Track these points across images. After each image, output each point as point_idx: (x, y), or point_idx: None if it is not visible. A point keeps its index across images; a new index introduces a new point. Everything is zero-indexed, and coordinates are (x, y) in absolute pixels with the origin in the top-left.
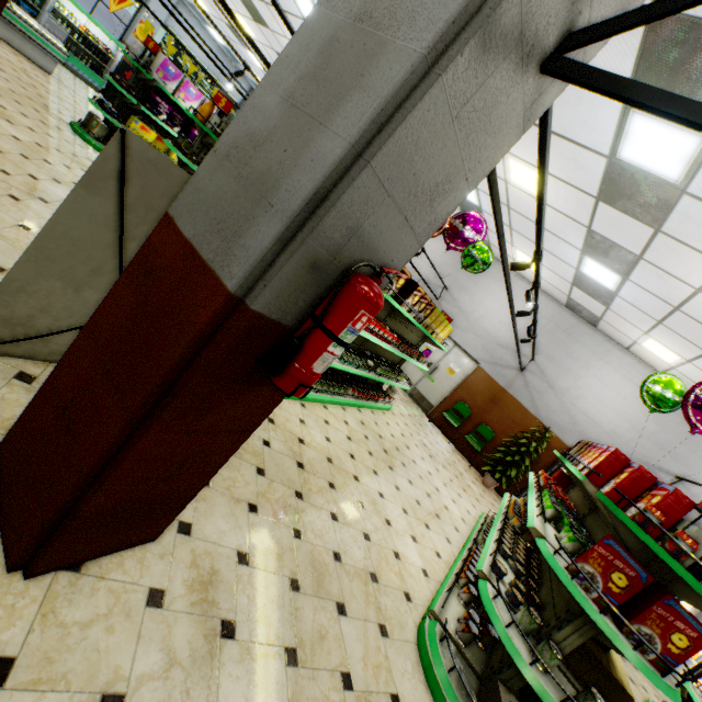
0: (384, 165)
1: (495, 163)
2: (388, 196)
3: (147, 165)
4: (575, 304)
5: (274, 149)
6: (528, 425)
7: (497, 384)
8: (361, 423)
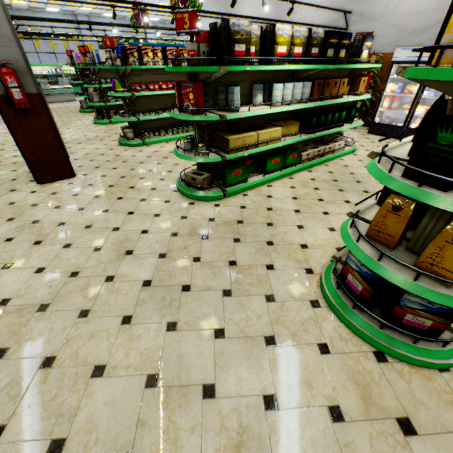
0: None
1: (1, 7)
2: None
3: None
4: None
5: None
6: None
7: None
8: None
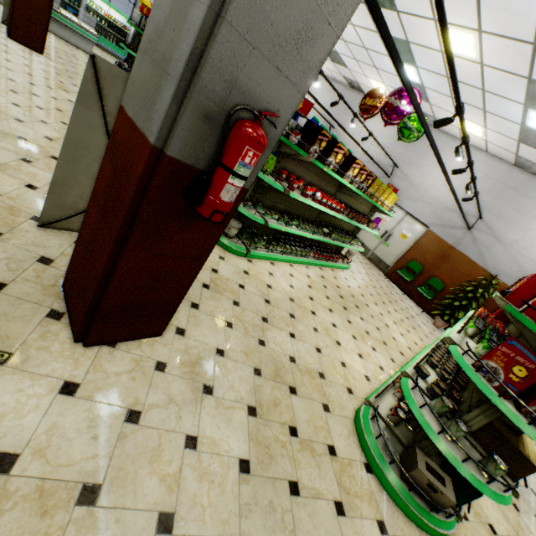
0: (239, 18)
1: (356, 4)
2: (254, 49)
3: (115, 80)
4: (523, 161)
5: (169, 32)
6: (476, 275)
7: (446, 243)
8: (321, 277)
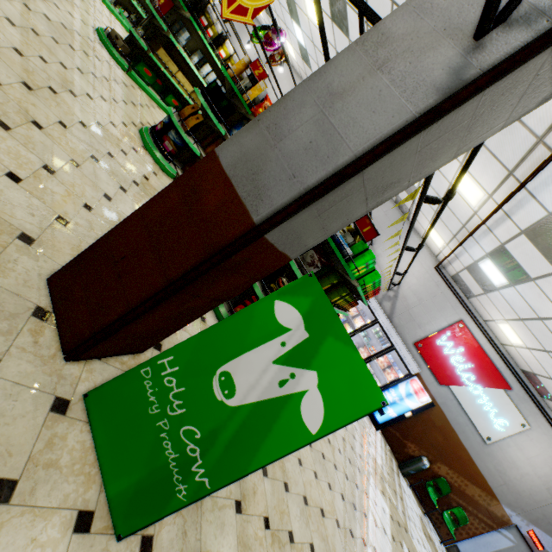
0: None
1: None
2: None
3: None
4: None
5: None
6: None
7: None
8: None
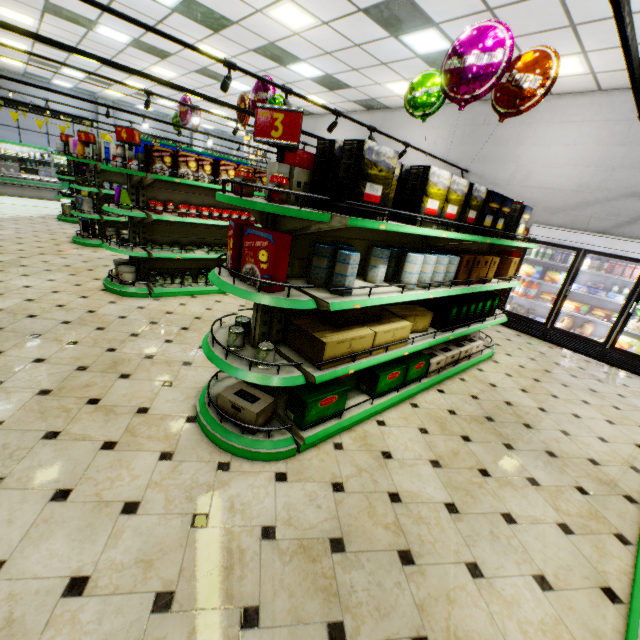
0: None
1: None
2: None
3: None
4: None
5: None
6: None
7: None
8: None
